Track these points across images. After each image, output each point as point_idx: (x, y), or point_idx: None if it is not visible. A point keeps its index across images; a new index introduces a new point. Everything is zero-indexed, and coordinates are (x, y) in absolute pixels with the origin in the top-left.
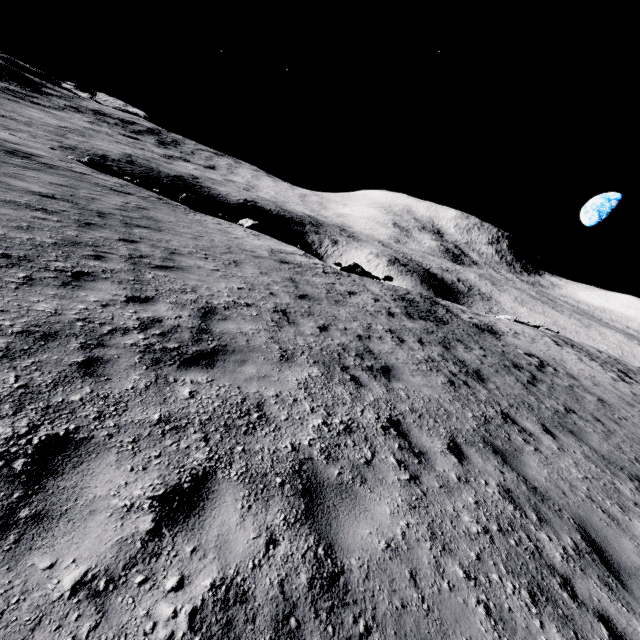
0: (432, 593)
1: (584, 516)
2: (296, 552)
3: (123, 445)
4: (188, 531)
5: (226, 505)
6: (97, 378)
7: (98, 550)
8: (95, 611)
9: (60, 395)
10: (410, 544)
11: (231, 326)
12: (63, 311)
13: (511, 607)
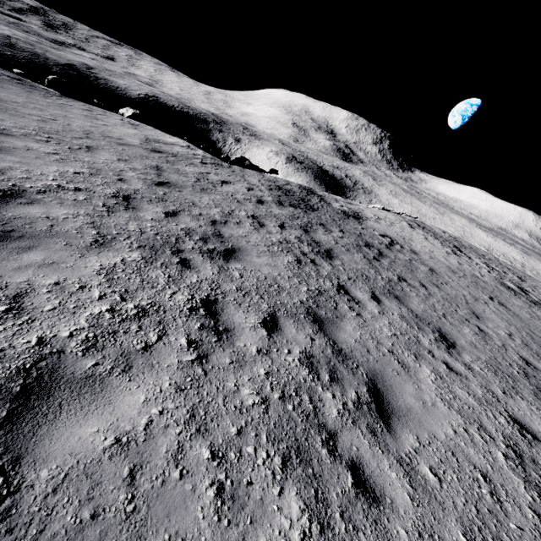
0: (151, 488)
1: (379, 369)
2: None
3: None
4: None
5: None
6: None
7: None
8: None
9: None
10: (152, 434)
11: (35, 210)
12: None
13: (253, 480)
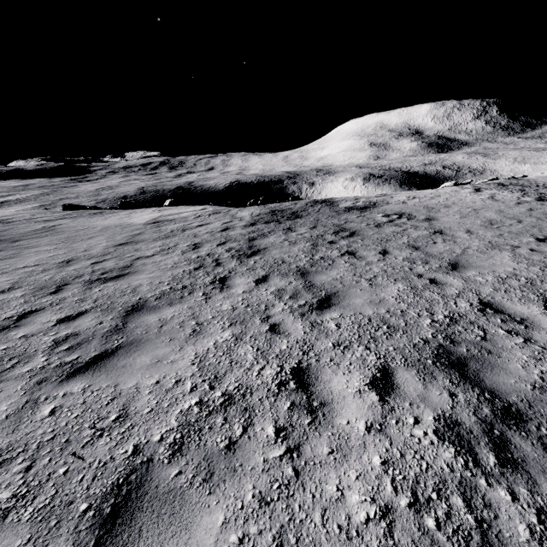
0: None
1: (148, 339)
2: None
3: None
4: None
5: None
6: None
7: None
8: None
9: None
10: None
11: None
12: None
13: None
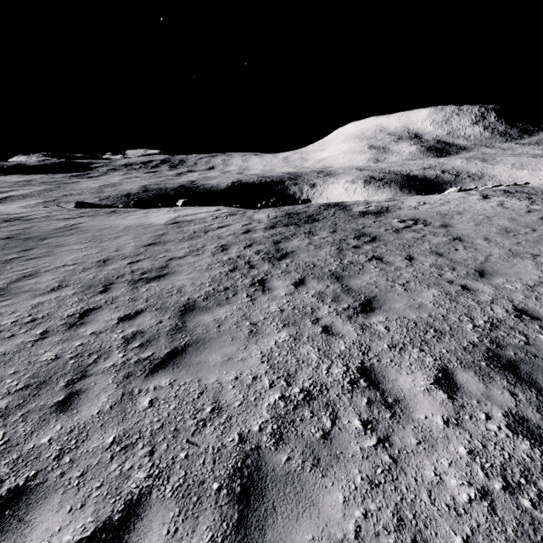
0: None
1: (211, 337)
2: None
3: None
4: None
5: None
6: None
7: None
8: None
9: None
10: None
11: (32, 281)
12: None
13: None
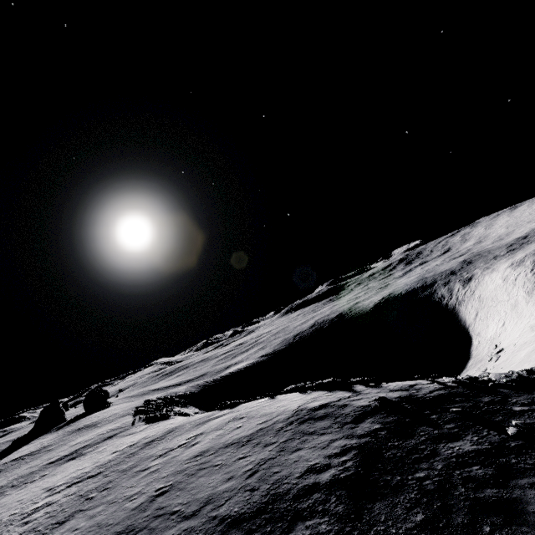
0: None
1: None
2: None
3: None
4: None
5: None
6: None
7: None
8: None
9: None
10: None
11: None
12: None
13: None
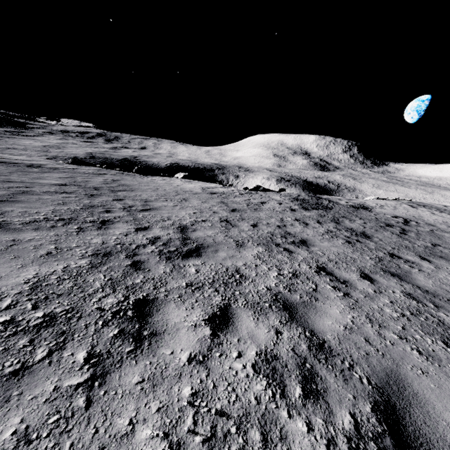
0: (382, 347)
1: None
2: (294, 336)
3: (175, 299)
4: (231, 332)
5: (244, 319)
6: (143, 270)
7: (190, 344)
8: (204, 369)
9: (130, 281)
10: (358, 326)
11: (200, 233)
12: (107, 241)
13: (434, 350)
